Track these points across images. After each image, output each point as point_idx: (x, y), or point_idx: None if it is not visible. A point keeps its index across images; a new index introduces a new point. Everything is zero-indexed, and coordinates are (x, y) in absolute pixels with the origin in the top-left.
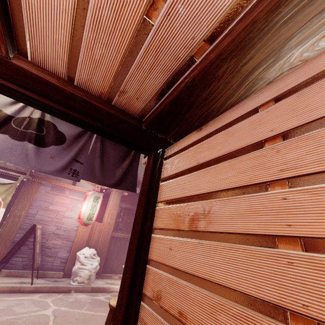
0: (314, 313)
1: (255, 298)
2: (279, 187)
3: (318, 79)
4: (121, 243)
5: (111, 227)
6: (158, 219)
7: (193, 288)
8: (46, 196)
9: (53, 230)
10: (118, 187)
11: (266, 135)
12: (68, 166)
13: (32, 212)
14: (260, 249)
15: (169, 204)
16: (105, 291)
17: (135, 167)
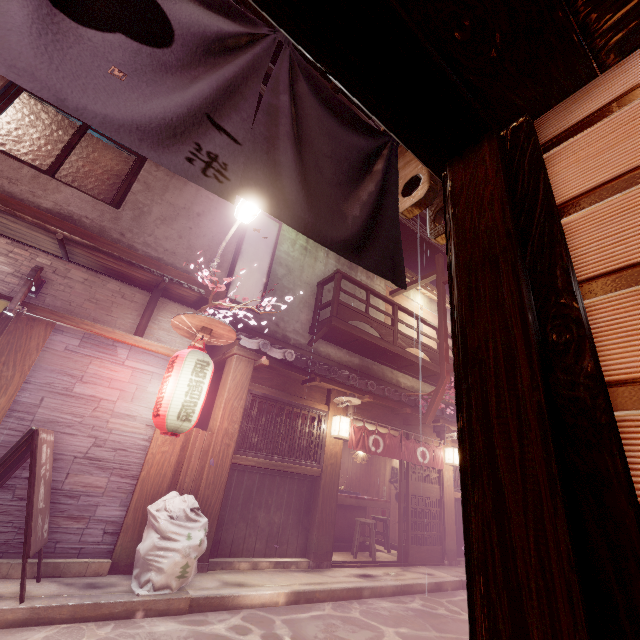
0: None
1: None
2: None
3: None
4: (253, 481)
5: (231, 442)
6: None
7: None
8: (67, 359)
9: (85, 449)
10: (357, 258)
11: None
12: (185, 129)
13: (28, 400)
14: None
15: None
16: (226, 606)
17: (391, 212)
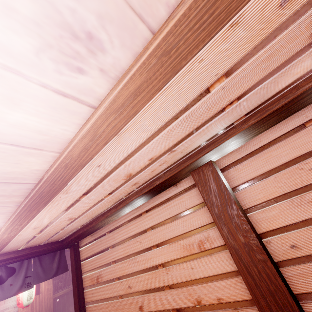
0: (120, 294)
1: (113, 297)
2: (113, 263)
3: (115, 230)
4: (64, 299)
5: (51, 292)
6: (85, 282)
7: (102, 304)
8: None
9: None
10: (57, 274)
11: (109, 245)
12: (23, 283)
13: None
14: (112, 283)
15: (88, 274)
16: None
17: (63, 256)
